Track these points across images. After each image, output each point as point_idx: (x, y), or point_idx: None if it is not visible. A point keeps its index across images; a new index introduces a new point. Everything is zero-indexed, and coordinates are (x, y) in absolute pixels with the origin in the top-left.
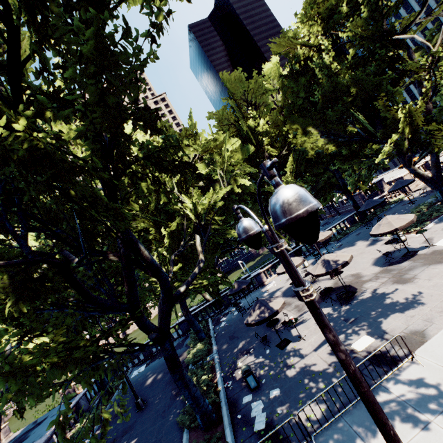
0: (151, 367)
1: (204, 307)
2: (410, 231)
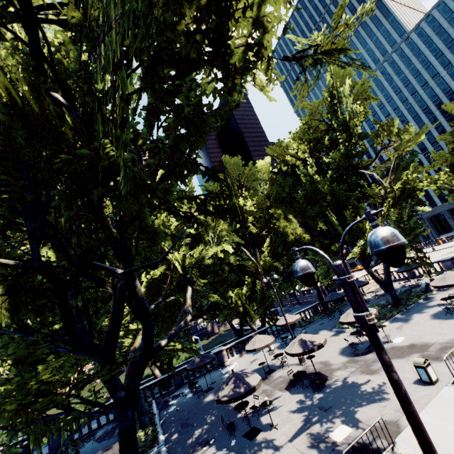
0: None
1: (151, 384)
2: None
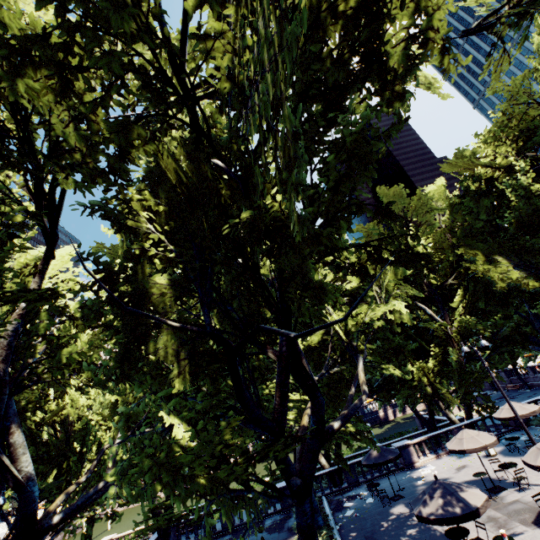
0: None
1: (318, 475)
2: None
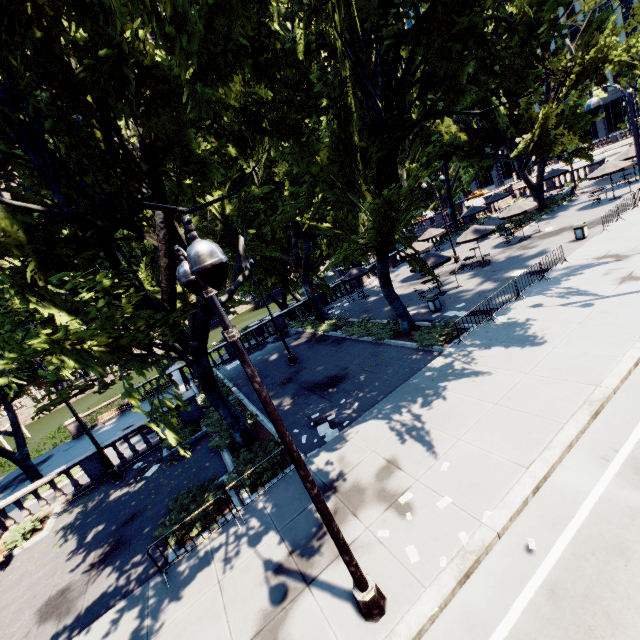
0: (255, 356)
1: (300, 304)
2: (516, 229)
